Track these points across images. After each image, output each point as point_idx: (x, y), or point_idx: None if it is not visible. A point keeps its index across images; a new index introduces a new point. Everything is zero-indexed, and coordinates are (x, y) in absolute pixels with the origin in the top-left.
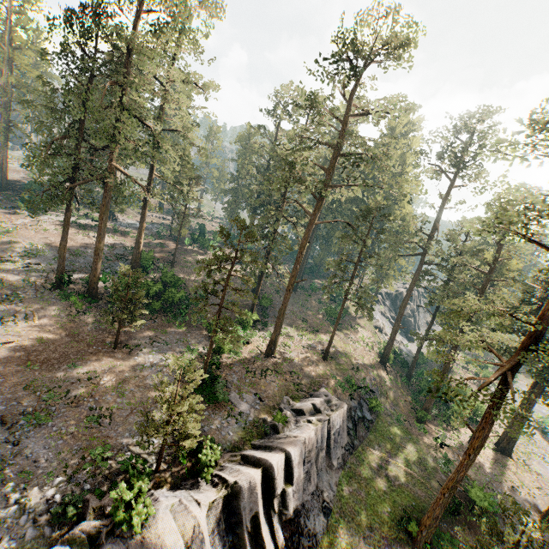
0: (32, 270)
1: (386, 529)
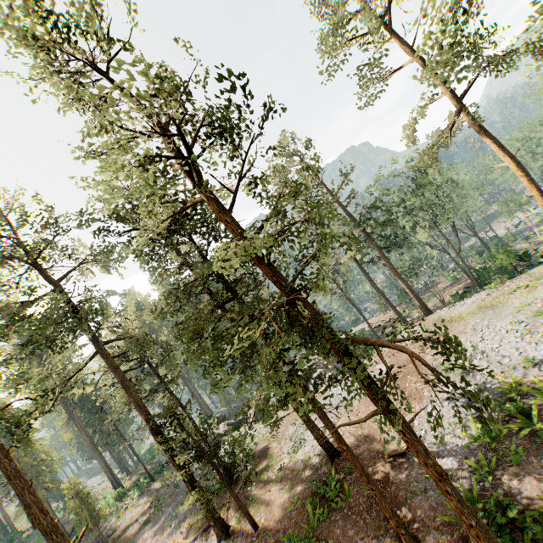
0: None
1: None
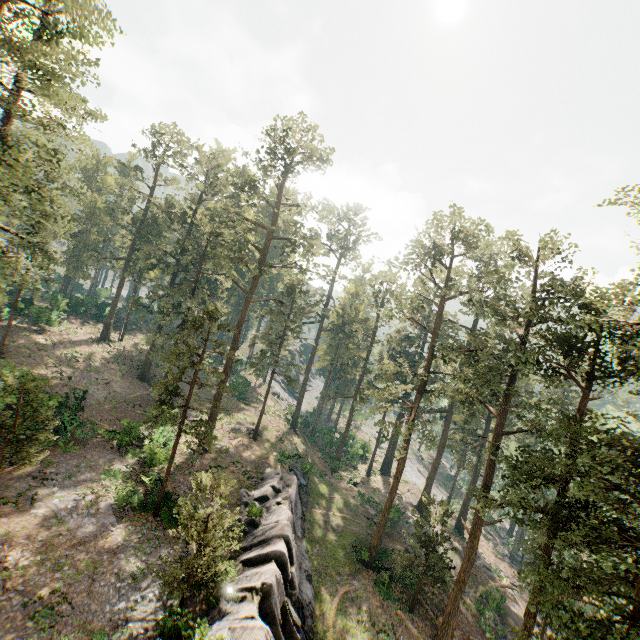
0: None
1: (348, 568)
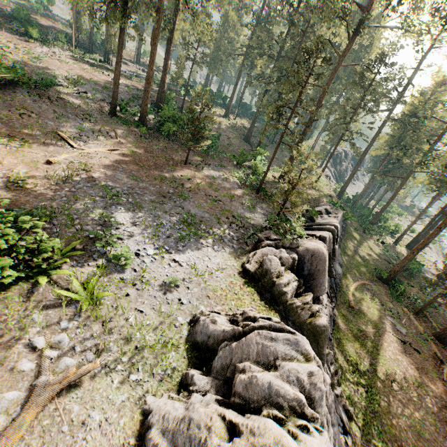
0: (83, 97)
1: (368, 276)
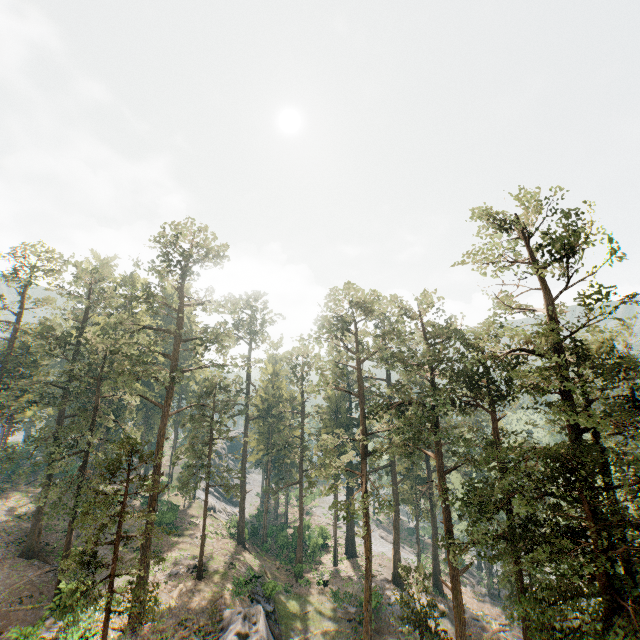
0: None
1: None
